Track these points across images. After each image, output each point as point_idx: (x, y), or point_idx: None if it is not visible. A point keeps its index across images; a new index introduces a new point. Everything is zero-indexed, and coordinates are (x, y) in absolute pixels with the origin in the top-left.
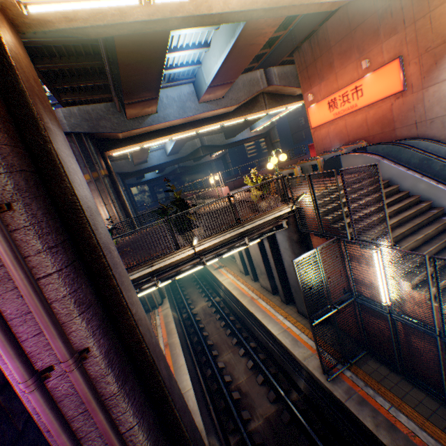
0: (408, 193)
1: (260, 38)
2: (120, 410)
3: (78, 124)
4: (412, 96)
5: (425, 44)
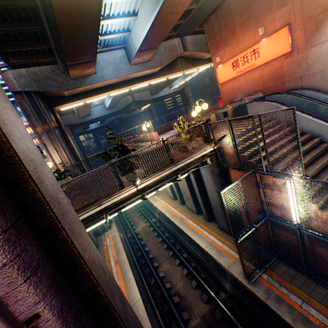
0: (302, 131)
1: (180, 7)
2: None
3: (27, 84)
4: (298, 56)
5: (309, 13)
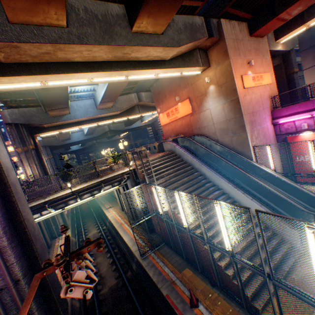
0: (185, 161)
1: (122, 85)
2: (8, 254)
3: (17, 118)
4: (196, 115)
5: (196, 94)
